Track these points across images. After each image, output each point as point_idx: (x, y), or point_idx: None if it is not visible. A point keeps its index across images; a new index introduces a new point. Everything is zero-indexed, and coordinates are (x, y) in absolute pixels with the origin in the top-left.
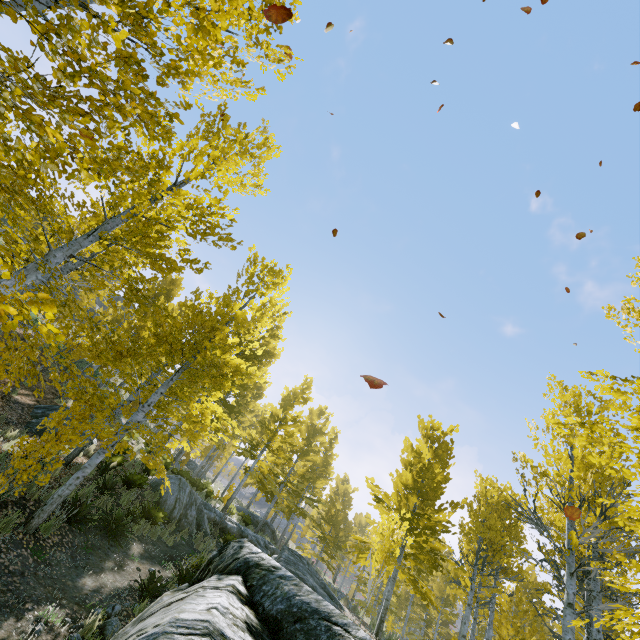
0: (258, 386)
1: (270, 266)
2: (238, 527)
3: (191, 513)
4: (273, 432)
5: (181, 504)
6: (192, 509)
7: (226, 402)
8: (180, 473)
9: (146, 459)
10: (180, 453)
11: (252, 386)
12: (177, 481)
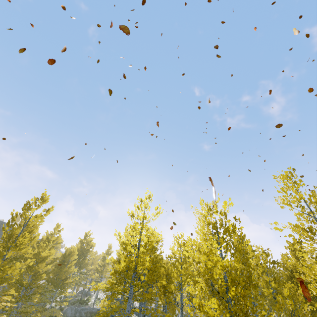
0: (94, 254)
1: (71, 251)
2: (97, 309)
3: (77, 314)
4: (101, 272)
5: (73, 314)
6: (77, 313)
7: (81, 272)
8: (74, 302)
9: (55, 314)
10: (71, 296)
11: (92, 255)
12: (70, 308)
